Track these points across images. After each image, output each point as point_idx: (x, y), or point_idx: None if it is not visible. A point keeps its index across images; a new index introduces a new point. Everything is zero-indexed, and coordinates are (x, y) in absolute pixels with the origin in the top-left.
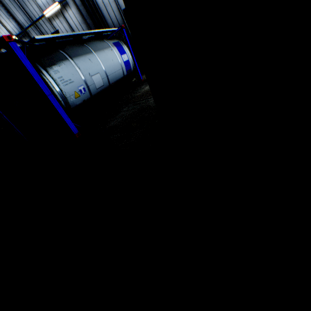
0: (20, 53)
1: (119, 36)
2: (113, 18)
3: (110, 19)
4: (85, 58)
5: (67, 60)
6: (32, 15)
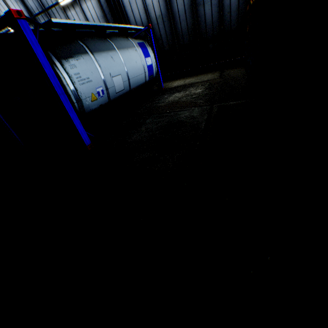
0: (30, 35)
1: (144, 36)
2: (137, 17)
3: (133, 17)
4: (107, 54)
5: (87, 55)
6: (44, 1)
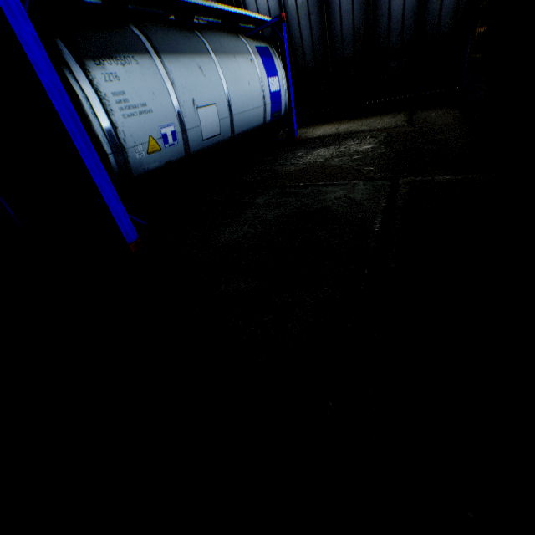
0: None
1: (271, 37)
2: (262, 4)
3: (255, 4)
4: (192, 62)
5: (147, 57)
6: None
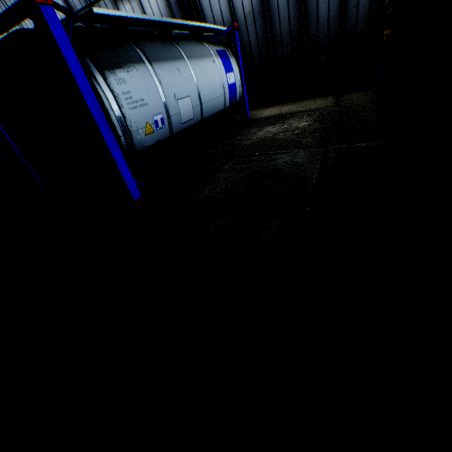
0: (59, 31)
1: (227, 41)
2: (217, 14)
3: (212, 14)
4: (172, 66)
5: (142, 65)
6: None
